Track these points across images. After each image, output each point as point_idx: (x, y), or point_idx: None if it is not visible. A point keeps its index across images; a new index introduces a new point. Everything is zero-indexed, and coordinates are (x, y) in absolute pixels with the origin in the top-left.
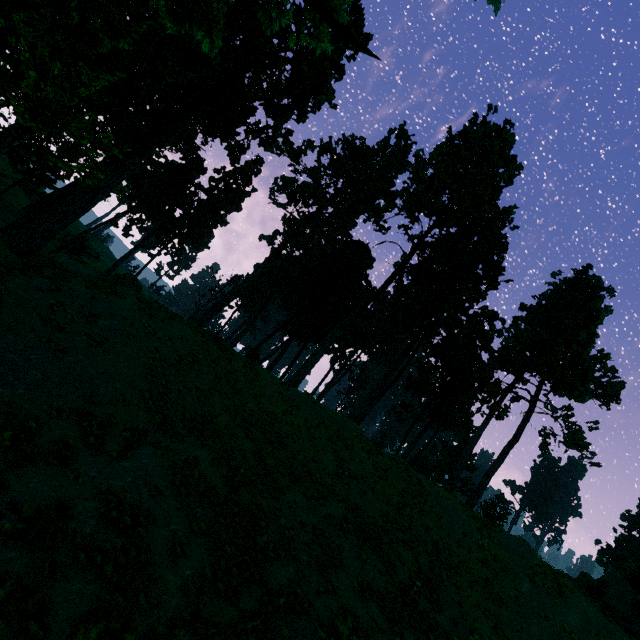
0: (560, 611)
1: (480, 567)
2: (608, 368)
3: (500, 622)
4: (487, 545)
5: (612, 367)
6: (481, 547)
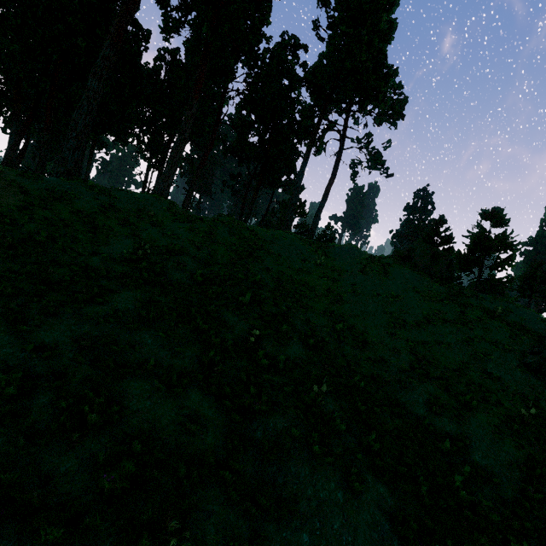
0: (387, 285)
1: (321, 281)
2: (396, 85)
3: (344, 316)
4: (324, 261)
5: (399, 83)
6: (320, 265)
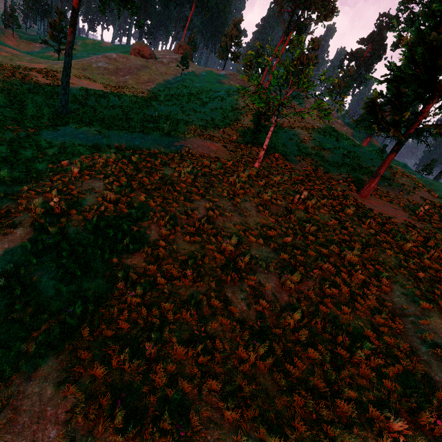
0: None
1: None
2: None
3: None
4: None
5: None
6: None
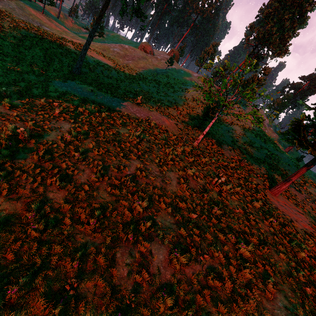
0: None
1: None
2: None
3: None
4: None
5: None
6: None
